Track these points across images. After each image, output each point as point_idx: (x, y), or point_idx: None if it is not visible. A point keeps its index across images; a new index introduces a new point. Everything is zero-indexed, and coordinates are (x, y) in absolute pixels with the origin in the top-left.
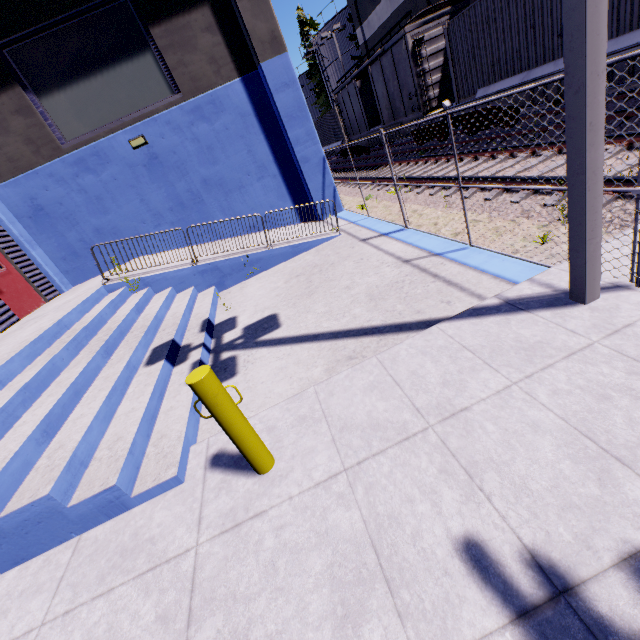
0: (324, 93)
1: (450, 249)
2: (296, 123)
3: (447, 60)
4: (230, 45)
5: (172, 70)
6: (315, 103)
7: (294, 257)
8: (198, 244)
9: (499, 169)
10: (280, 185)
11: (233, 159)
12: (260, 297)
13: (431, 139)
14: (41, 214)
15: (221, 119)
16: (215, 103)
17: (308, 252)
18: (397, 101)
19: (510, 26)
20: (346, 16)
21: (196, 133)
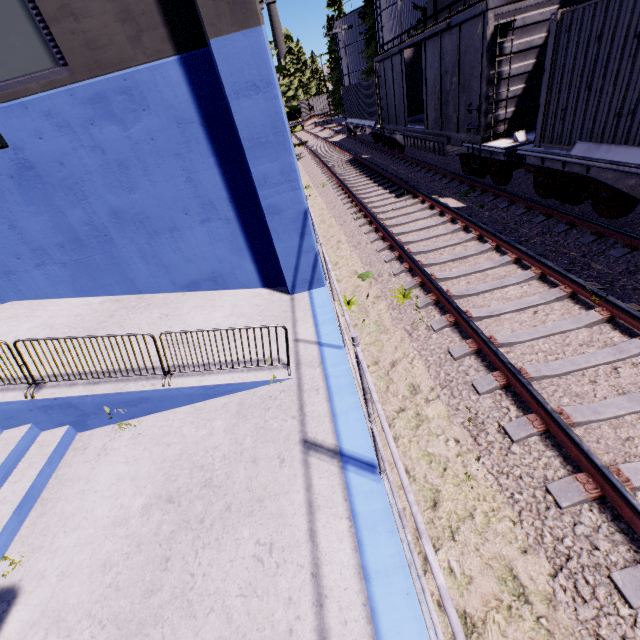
0: (375, 42)
1: None
2: (266, 152)
3: (540, 64)
4: None
5: (50, 21)
6: (363, 52)
7: (206, 401)
8: (105, 295)
9: (586, 361)
10: (236, 234)
11: (162, 187)
12: (88, 536)
13: (484, 176)
14: None
15: (142, 121)
16: (132, 93)
17: (227, 402)
18: (451, 106)
19: None
20: None
21: (99, 138)
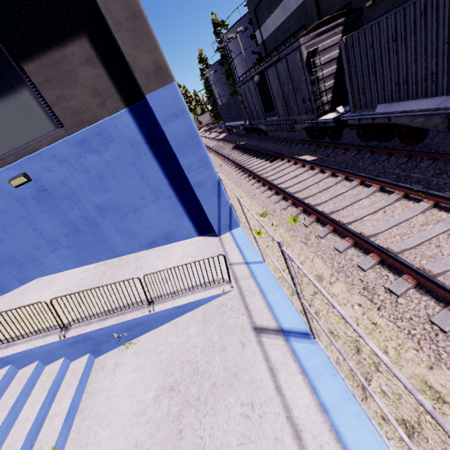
0: (232, 76)
1: None
2: (188, 151)
3: (340, 67)
4: (114, 76)
5: (52, 105)
6: (226, 83)
7: (179, 317)
8: (97, 262)
9: (429, 234)
10: (176, 204)
11: (126, 185)
12: (120, 428)
13: (323, 137)
14: None
15: (110, 149)
16: (102, 134)
17: (194, 314)
18: (291, 101)
19: (425, 46)
20: (248, 19)
21: (85, 164)
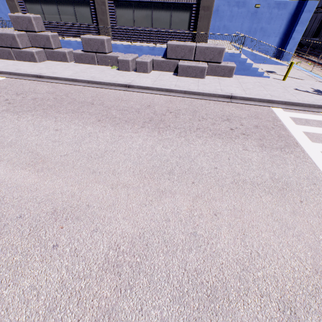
0: None
1: (320, 77)
2: (301, 25)
3: None
4: None
5: None
6: None
7: (274, 65)
8: (243, 47)
9: None
10: (279, 42)
11: (274, 26)
12: (267, 68)
13: None
14: (216, 12)
15: (282, 11)
16: (285, 5)
17: (278, 66)
18: None
19: None
20: None
21: (272, 11)
